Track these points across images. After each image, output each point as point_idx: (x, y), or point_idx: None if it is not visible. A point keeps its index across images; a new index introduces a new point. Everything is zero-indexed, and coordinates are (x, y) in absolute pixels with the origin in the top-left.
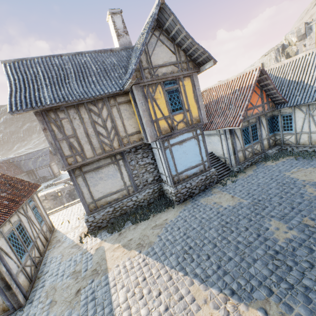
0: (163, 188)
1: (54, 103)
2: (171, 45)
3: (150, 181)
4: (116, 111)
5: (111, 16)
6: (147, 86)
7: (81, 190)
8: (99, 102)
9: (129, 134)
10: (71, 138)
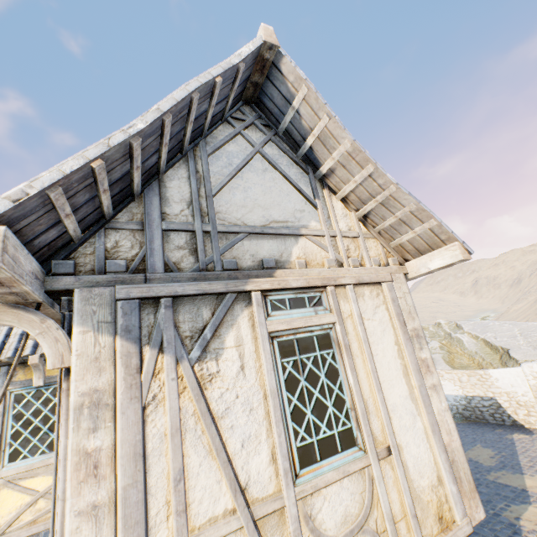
0: None
1: None
2: None
3: None
4: None
5: None
6: None
7: None
8: None
9: None
10: None
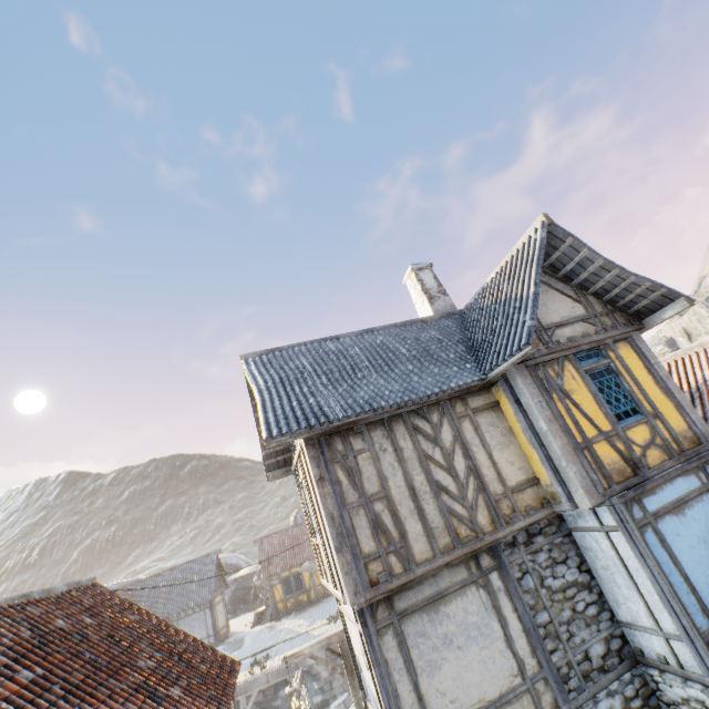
0: (661, 692)
1: (351, 415)
2: (564, 288)
3: (599, 658)
4: (471, 428)
5: (416, 273)
6: (543, 365)
7: (392, 686)
8: (432, 410)
9: (510, 486)
10: (377, 500)
